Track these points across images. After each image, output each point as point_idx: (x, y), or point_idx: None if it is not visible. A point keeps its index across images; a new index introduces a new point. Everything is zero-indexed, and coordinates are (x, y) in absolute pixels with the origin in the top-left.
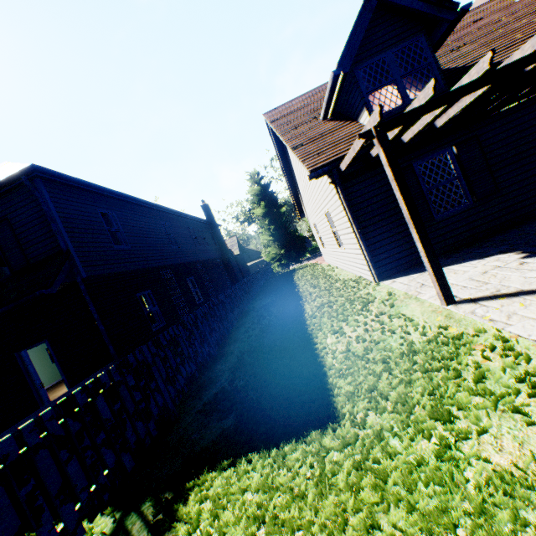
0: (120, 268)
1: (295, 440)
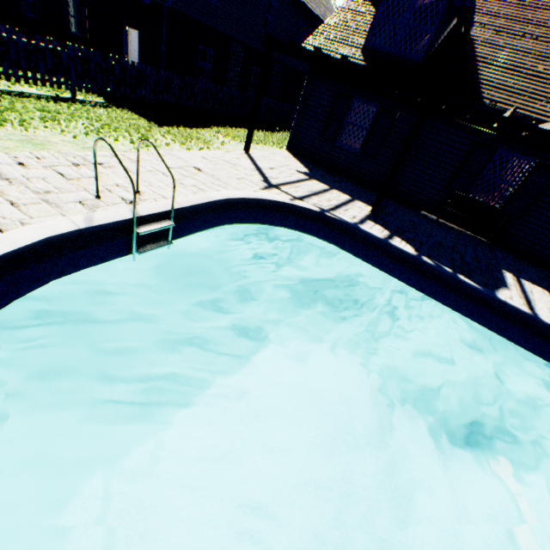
0: (199, 17)
1: (149, 122)
